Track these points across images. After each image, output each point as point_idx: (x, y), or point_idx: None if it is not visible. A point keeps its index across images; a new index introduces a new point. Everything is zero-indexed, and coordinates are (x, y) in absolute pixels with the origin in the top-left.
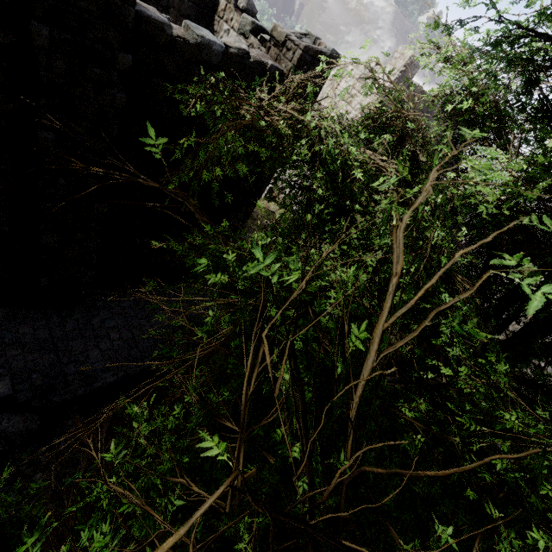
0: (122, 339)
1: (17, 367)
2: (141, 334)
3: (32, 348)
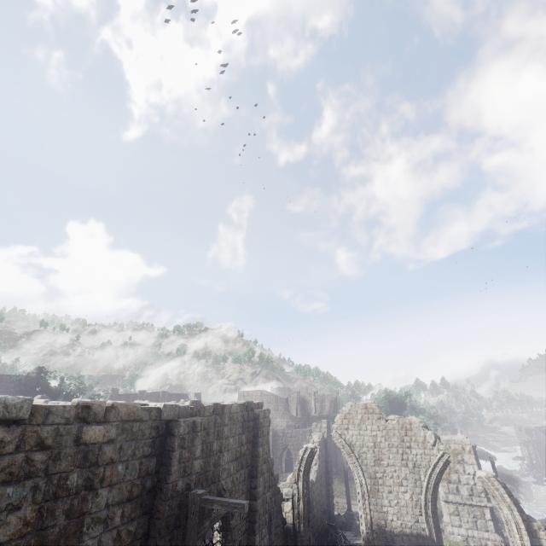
0: None
1: None
2: None
3: None
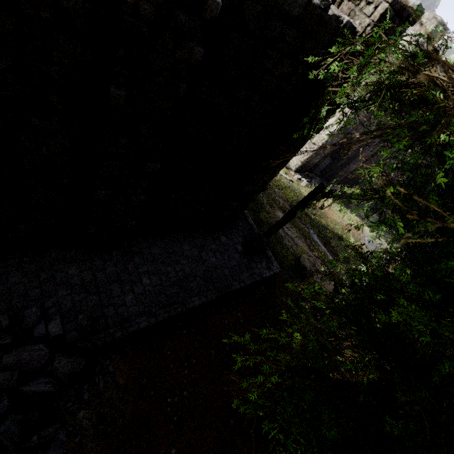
0: (152, 284)
1: (66, 307)
2: (167, 280)
3: (78, 289)
